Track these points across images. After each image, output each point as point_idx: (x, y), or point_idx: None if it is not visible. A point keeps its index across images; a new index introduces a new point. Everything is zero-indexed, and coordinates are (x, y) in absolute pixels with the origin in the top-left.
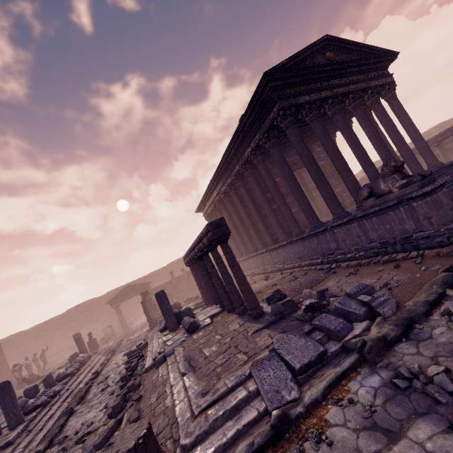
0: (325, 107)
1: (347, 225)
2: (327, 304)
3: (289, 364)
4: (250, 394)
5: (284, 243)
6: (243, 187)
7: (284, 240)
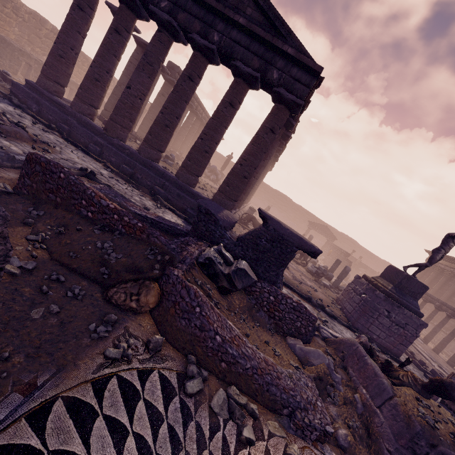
0: None
1: None
2: None
3: None
4: None
5: None
6: None
7: None
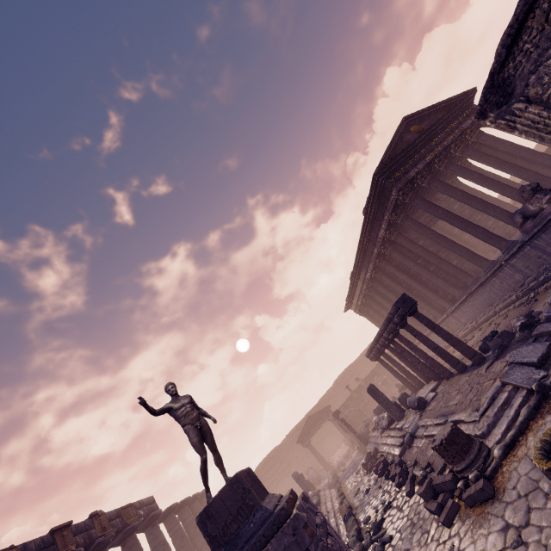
0: (434, 167)
1: (521, 252)
2: (538, 319)
3: (528, 363)
4: (510, 392)
5: (464, 298)
6: (389, 266)
7: (462, 295)
